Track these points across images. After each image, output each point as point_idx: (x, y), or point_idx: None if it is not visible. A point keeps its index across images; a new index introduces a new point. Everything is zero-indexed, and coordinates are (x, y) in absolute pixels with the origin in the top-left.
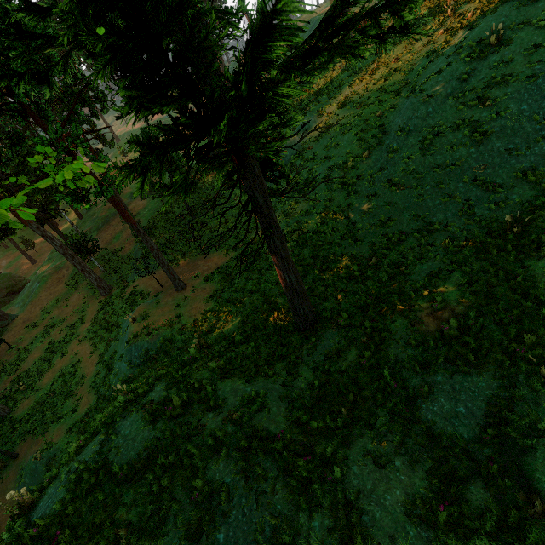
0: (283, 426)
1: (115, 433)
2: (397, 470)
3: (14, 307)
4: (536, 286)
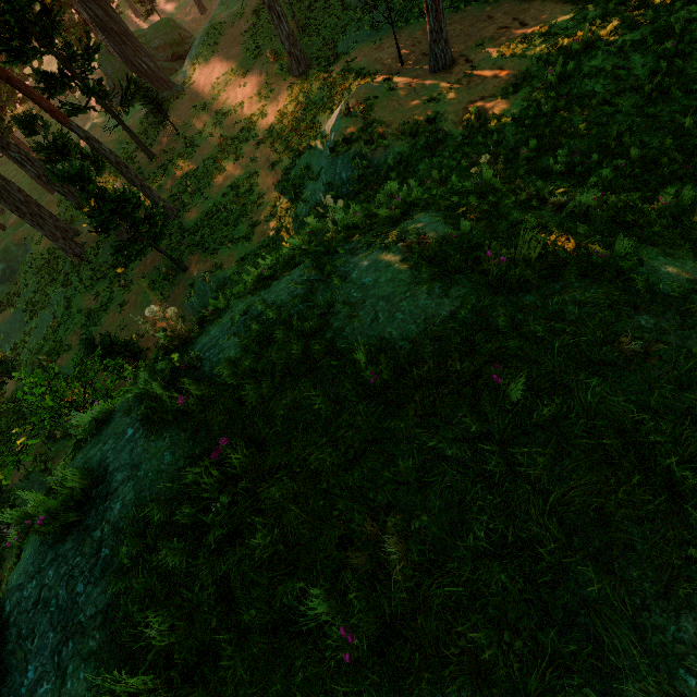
0: None
1: (339, 274)
2: None
3: (180, 78)
4: None
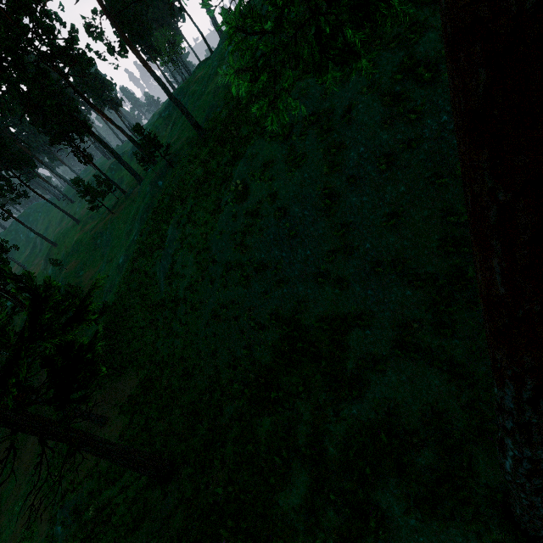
0: None
1: None
2: None
3: None
4: (259, 452)
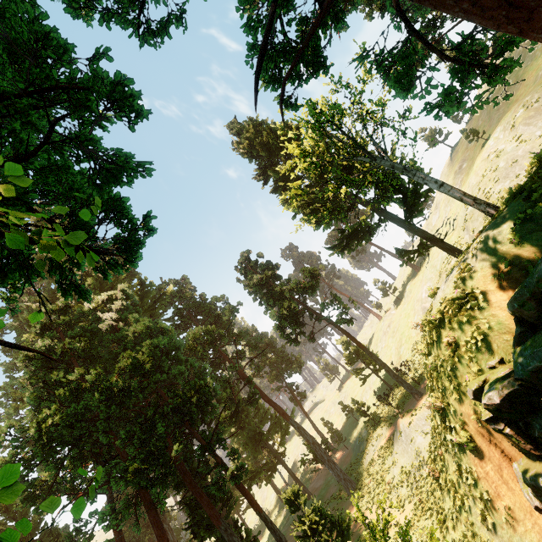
0: None
1: None
2: None
3: None
4: None
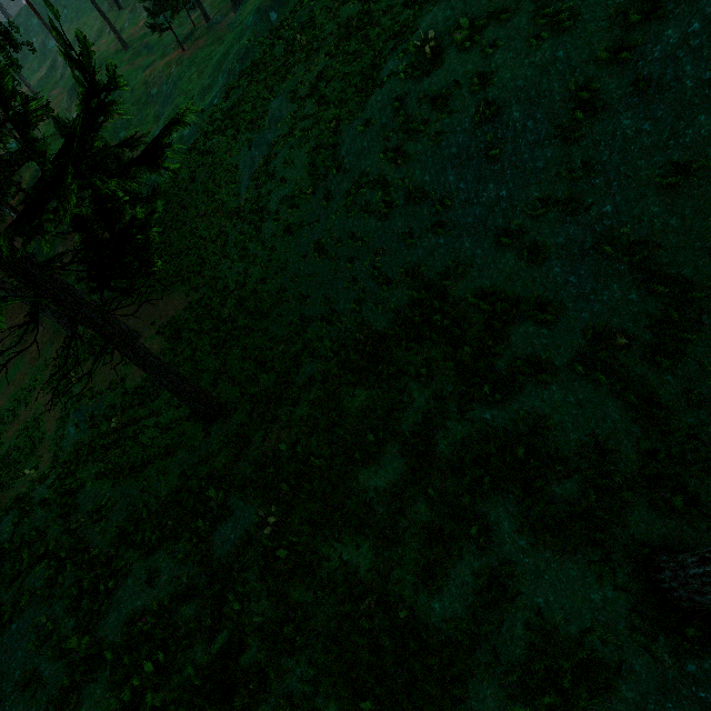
0: (109, 537)
1: None
2: (157, 584)
3: None
4: (343, 423)
